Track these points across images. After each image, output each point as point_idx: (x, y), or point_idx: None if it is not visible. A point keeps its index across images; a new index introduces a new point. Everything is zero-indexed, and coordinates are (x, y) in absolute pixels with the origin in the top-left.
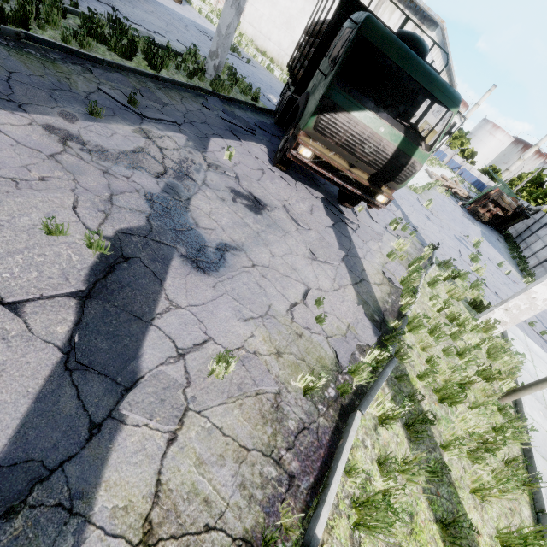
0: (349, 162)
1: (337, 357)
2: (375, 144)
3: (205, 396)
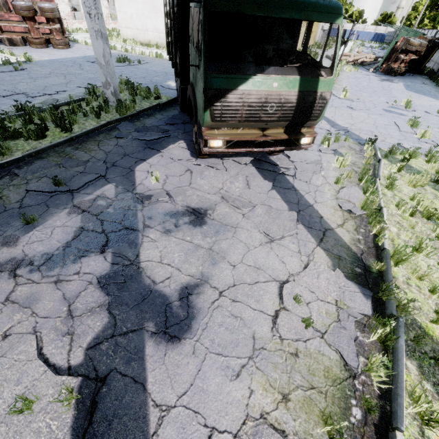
0: (260, 128)
1: (342, 358)
2: (275, 101)
3: None
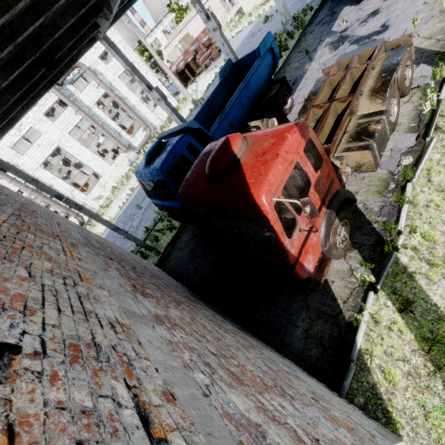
0: None
1: None
2: None
3: (418, 29)
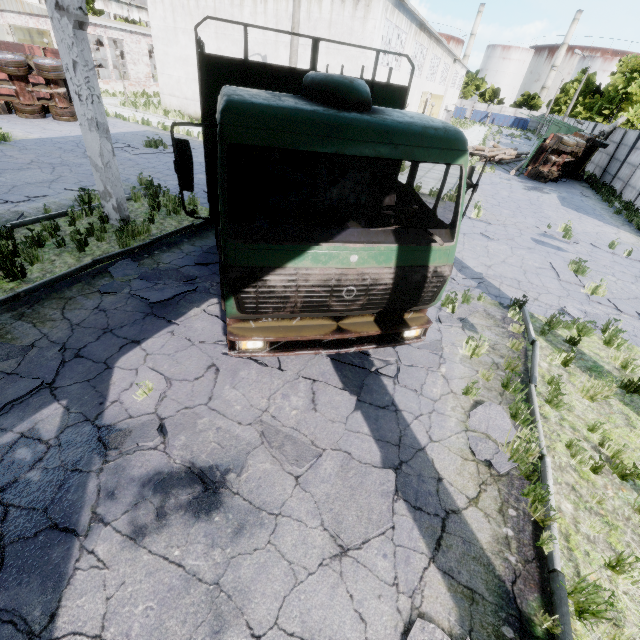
0: (332, 316)
1: None
2: (356, 282)
3: None
